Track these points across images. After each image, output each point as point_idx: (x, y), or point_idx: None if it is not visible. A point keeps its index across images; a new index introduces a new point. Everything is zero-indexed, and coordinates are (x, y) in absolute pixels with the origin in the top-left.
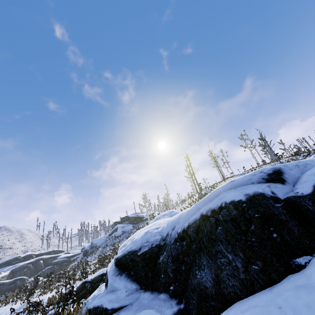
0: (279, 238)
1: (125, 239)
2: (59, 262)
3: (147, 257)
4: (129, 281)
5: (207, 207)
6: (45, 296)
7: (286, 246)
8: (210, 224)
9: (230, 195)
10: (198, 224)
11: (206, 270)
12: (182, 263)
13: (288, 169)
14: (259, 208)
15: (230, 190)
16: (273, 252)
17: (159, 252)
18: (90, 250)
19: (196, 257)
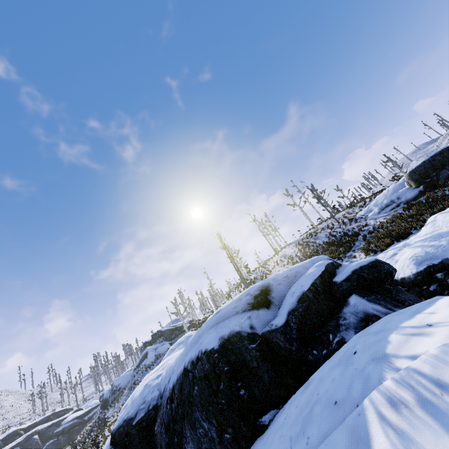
0: (247, 394)
1: None
2: (65, 429)
3: (144, 426)
4: None
5: (190, 355)
6: None
7: (253, 404)
8: (189, 383)
9: (206, 341)
10: (181, 380)
11: (191, 443)
12: (174, 433)
13: (276, 283)
14: (231, 357)
15: (211, 330)
16: (241, 414)
17: (157, 416)
18: (112, 398)
19: (183, 426)
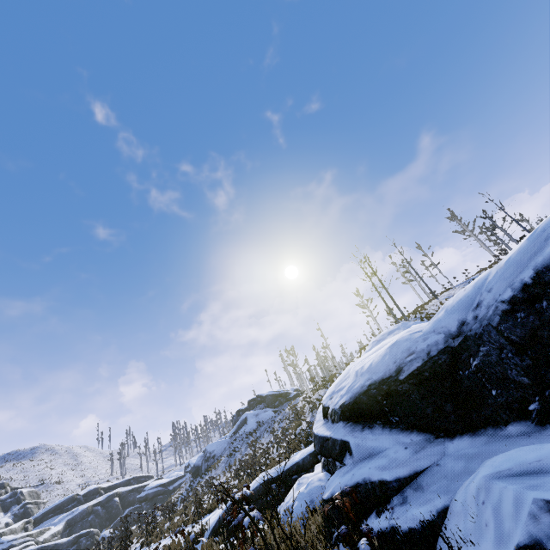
0: None
1: (266, 436)
2: (149, 496)
3: (428, 376)
4: (398, 433)
5: None
6: (154, 546)
7: None
8: None
9: None
10: None
11: None
12: None
13: None
14: None
15: None
16: None
17: (454, 360)
18: (205, 465)
19: None
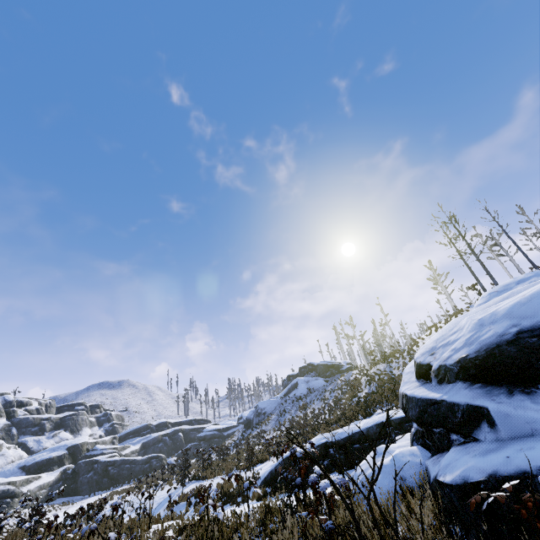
0: None
1: (316, 402)
2: (207, 437)
3: None
4: None
5: None
6: (209, 481)
7: None
8: None
9: None
10: None
11: None
12: None
13: None
14: None
15: None
16: None
17: None
18: (256, 419)
19: None
